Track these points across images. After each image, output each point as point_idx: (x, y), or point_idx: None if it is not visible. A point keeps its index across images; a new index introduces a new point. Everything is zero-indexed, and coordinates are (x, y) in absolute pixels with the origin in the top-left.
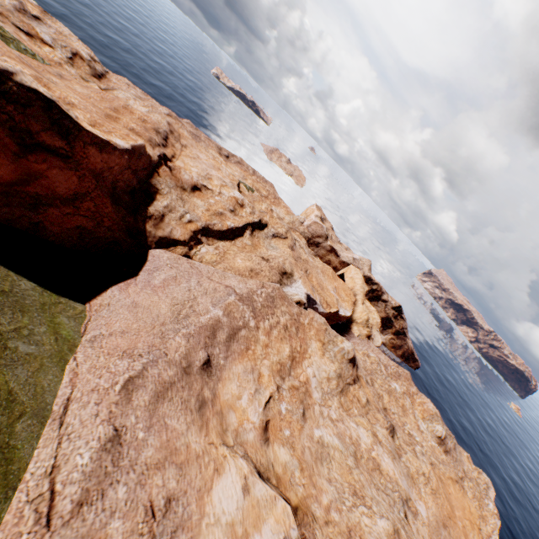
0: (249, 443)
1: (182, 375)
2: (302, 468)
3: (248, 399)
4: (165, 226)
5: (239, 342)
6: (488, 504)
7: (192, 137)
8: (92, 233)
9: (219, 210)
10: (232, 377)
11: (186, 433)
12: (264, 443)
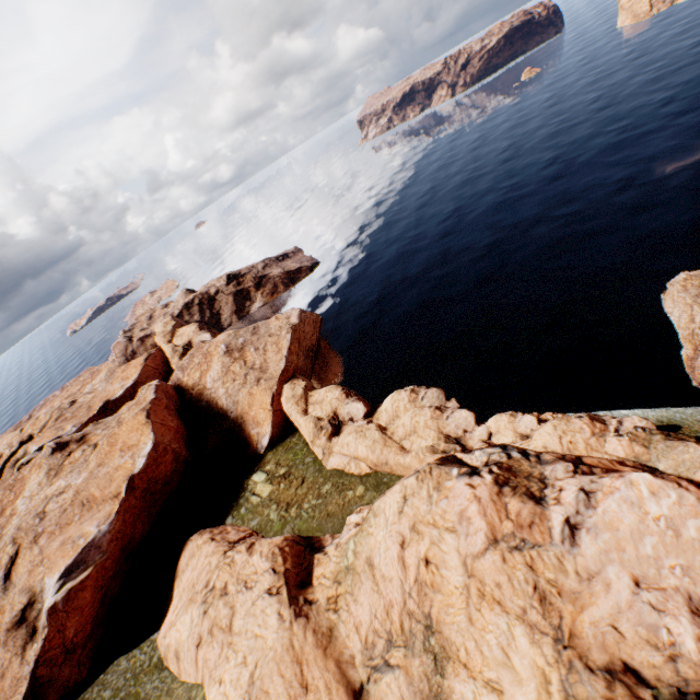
0: None
1: None
2: None
3: None
4: None
5: None
6: (283, 334)
7: None
8: None
9: None
10: None
11: None
12: None
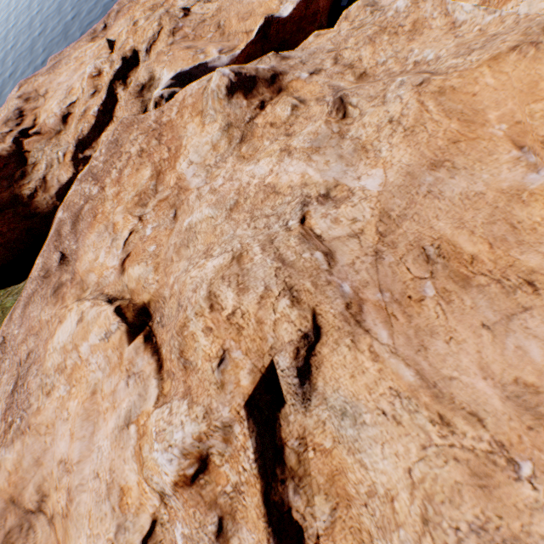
0: (111, 283)
1: (43, 282)
2: (157, 269)
3: (106, 253)
4: (52, 183)
5: (85, 219)
6: None
7: (49, 74)
8: (10, 242)
9: (82, 112)
10: (88, 250)
11: (40, 314)
12: (122, 275)
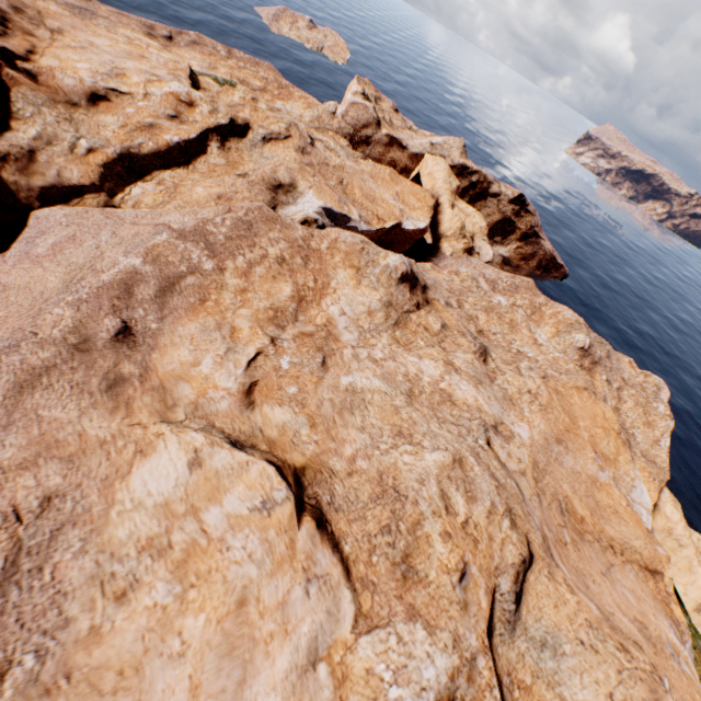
0: (221, 414)
1: (71, 354)
2: (314, 424)
3: (215, 363)
4: (44, 169)
5: (184, 294)
6: (658, 408)
7: (71, 13)
8: None
9: (146, 122)
10: (178, 342)
11: (78, 420)
12: (247, 409)
